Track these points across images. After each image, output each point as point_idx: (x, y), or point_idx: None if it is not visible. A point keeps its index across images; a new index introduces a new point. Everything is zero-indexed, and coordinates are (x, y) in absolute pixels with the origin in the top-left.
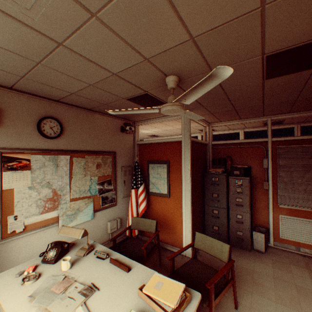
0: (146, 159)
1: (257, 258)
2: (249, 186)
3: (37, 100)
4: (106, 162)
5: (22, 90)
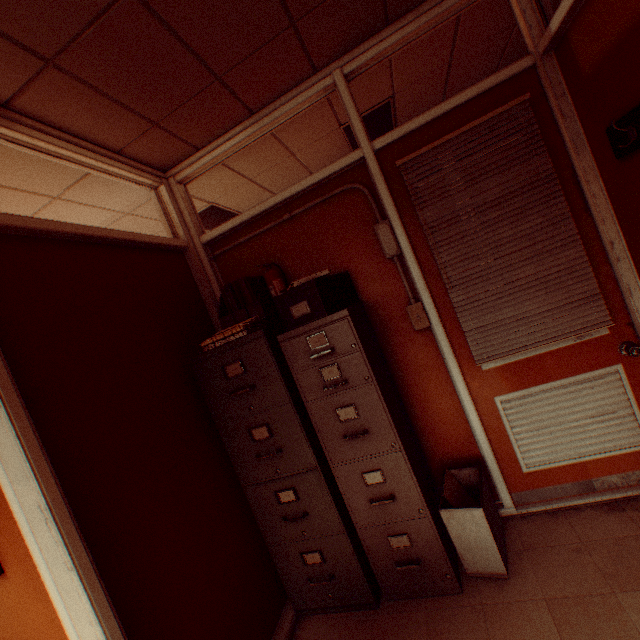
0: None
1: (496, 630)
2: (366, 344)
3: None
4: None
5: None
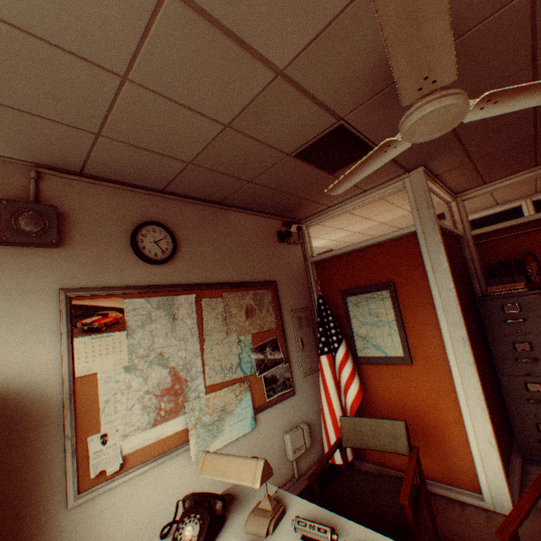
0: (337, 289)
1: None
2: None
3: (126, 194)
4: (261, 302)
5: (100, 175)
